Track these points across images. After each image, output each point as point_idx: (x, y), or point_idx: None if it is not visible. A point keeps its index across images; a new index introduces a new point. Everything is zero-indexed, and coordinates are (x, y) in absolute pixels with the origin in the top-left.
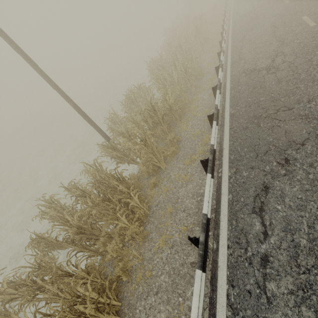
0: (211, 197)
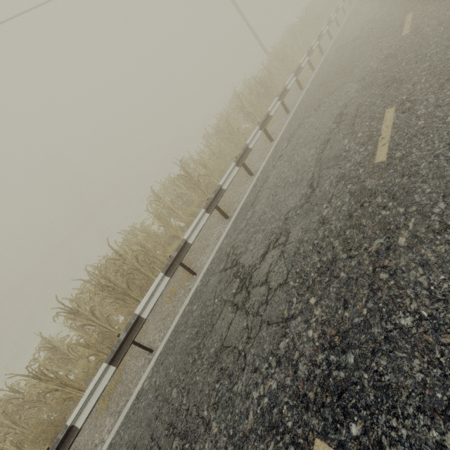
0: (334, 17)
